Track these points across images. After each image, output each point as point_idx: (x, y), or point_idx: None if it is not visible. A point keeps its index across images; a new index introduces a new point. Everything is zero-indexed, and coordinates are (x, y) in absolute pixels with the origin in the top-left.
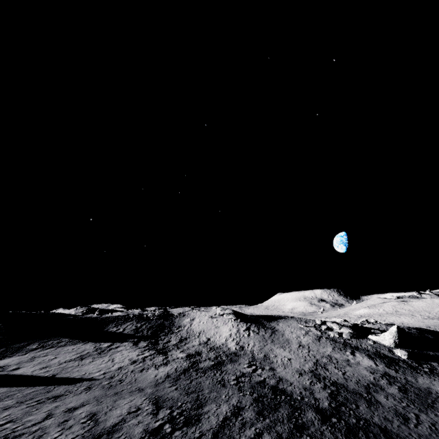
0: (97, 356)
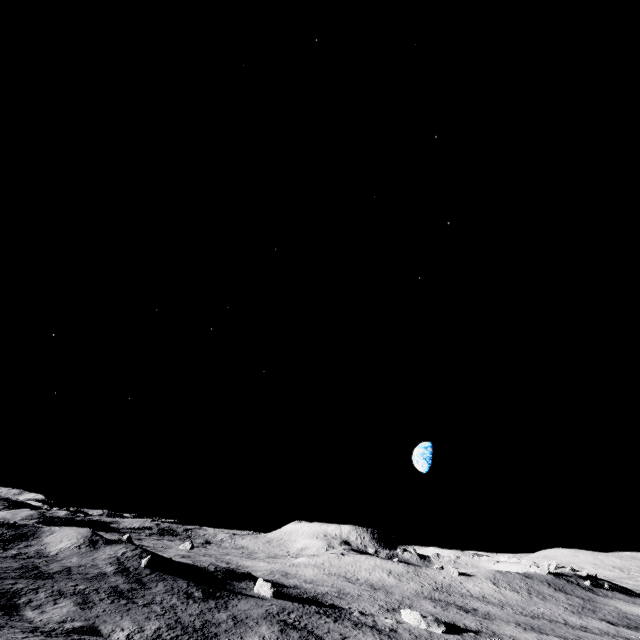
0: None
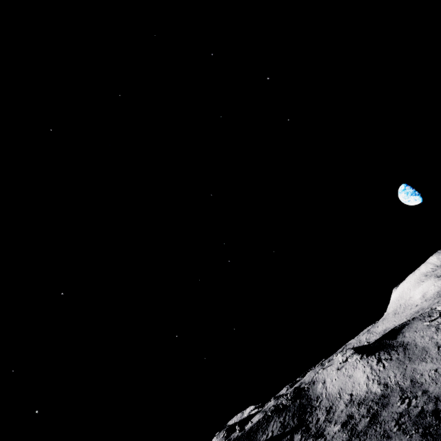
0: None
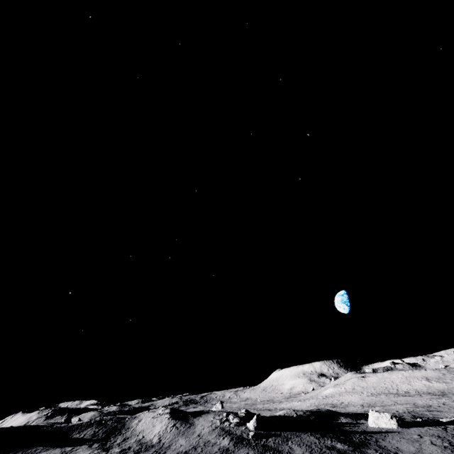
0: None
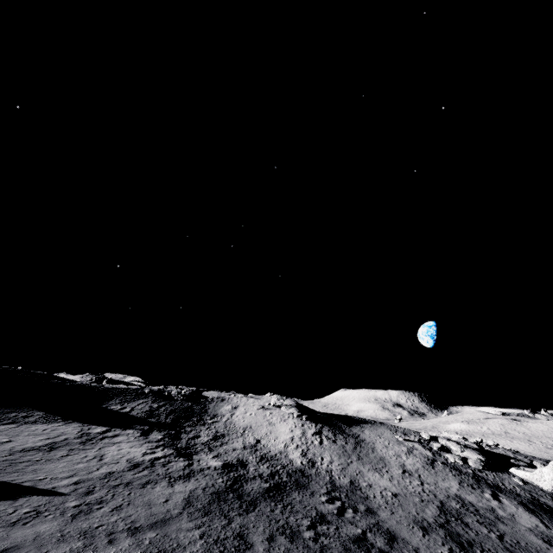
0: (78, 447)
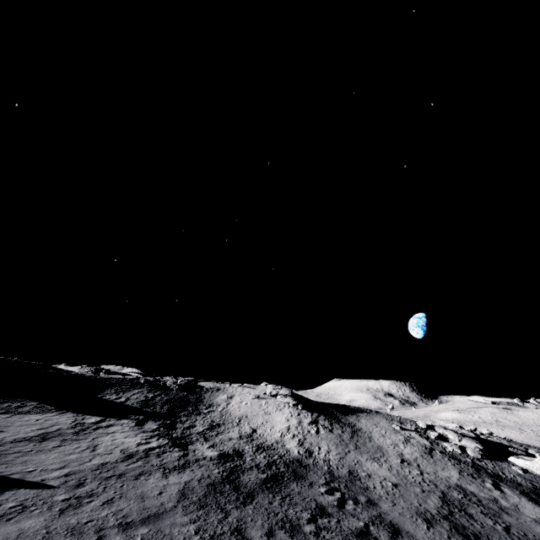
0: (71, 437)
